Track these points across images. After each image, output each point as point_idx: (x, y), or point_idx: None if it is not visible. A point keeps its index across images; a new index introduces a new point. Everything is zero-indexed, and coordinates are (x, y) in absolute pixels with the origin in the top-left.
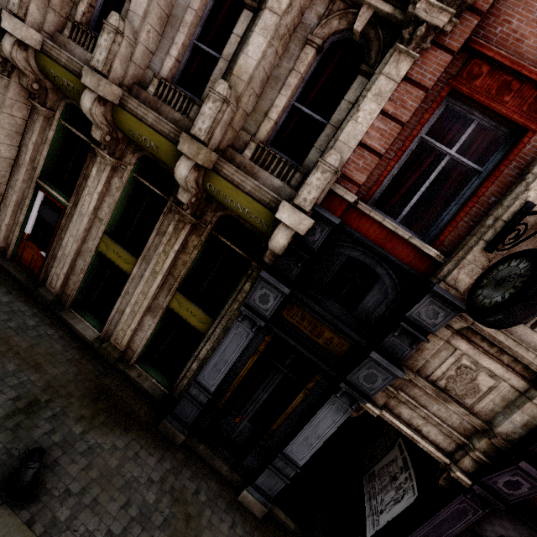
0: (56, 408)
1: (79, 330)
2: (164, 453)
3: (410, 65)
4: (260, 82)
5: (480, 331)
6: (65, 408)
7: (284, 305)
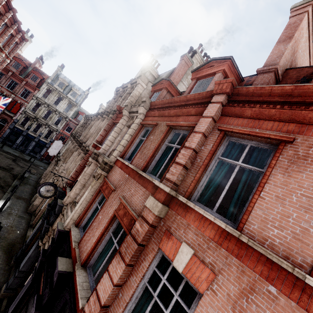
0: (1, 240)
1: (28, 232)
2: (4, 264)
3: (80, 162)
4: (72, 169)
5: (63, 212)
6: (2, 242)
7: (49, 213)
